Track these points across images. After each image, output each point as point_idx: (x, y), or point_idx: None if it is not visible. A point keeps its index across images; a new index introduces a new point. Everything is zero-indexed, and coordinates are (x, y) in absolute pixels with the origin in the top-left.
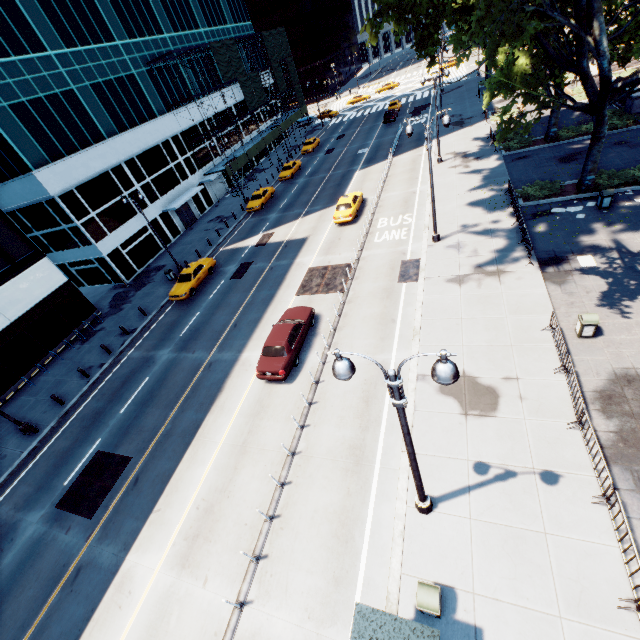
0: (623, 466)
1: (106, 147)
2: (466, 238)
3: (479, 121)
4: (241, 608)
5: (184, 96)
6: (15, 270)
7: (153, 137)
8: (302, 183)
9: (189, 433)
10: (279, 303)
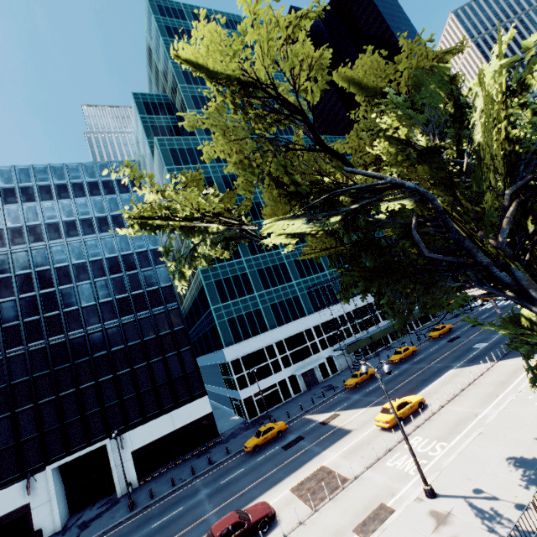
0: None
1: (266, 335)
2: (462, 511)
3: None
4: None
5: (330, 301)
6: (190, 400)
7: (299, 327)
8: (402, 369)
9: None
10: (275, 490)
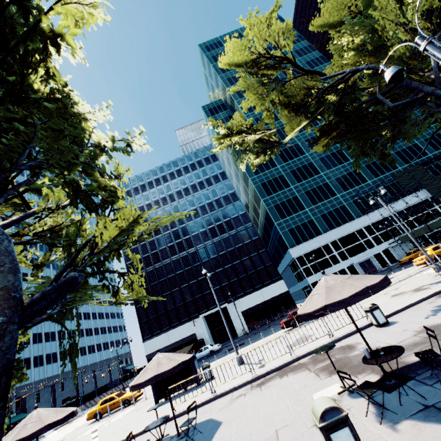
0: (278, 372)
1: (321, 237)
2: None
3: None
4: None
5: (378, 205)
6: (271, 282)
7: (349, 229)
8: None
9: (255, 341)
10: None
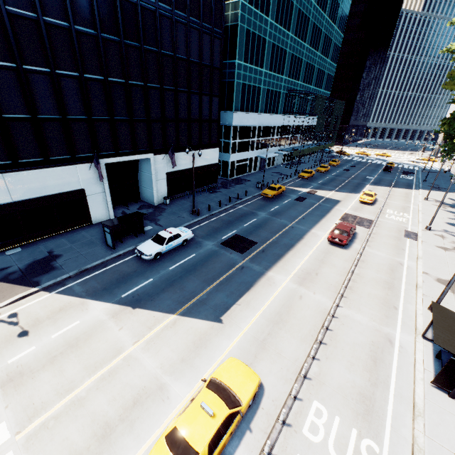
0: None
1: (257, 116)
2: (447, 235)
3: (451, 192)
4: (337, 306)
5: (291, 111)
6: (209, 146)
7: (272, 121)
8: (331, 177)
9: (288, 246)
10: (329, 219)
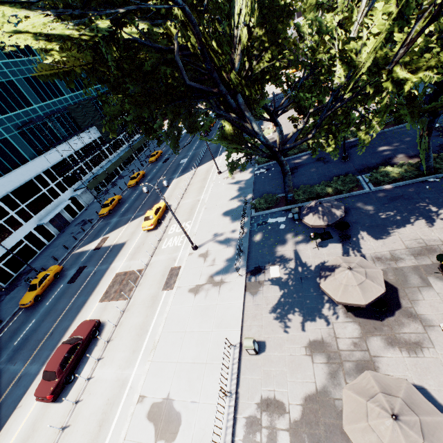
0: None
1: None
2: (213, 247)
3: None
4: None
5: (53, 142)
6: None
7: (25, 176)
8: (141, 189)
9: None
10: (86, 310)
